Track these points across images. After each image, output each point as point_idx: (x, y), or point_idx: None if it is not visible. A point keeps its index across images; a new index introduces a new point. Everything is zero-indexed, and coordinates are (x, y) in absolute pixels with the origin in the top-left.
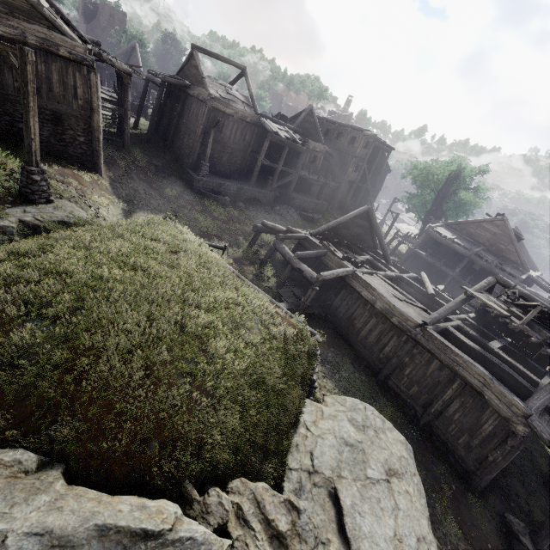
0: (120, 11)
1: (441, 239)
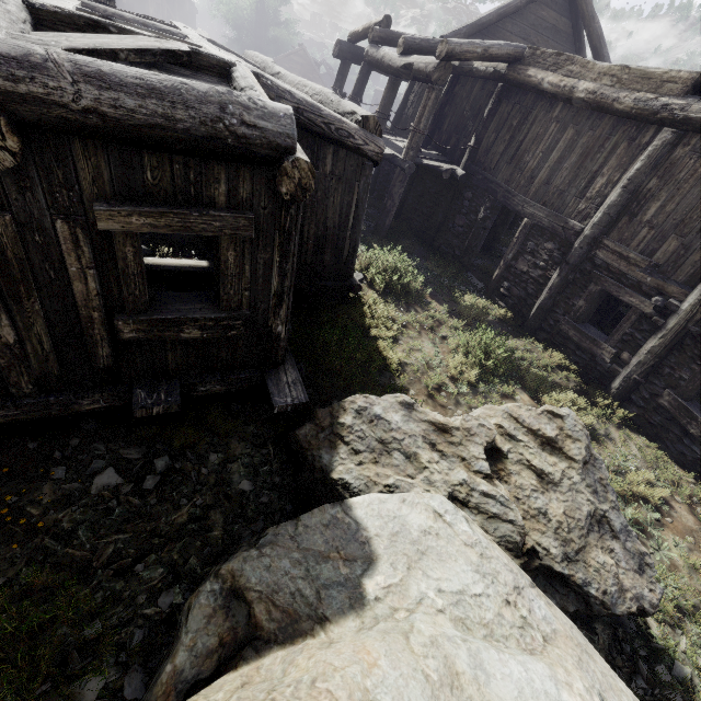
0: None
1: None
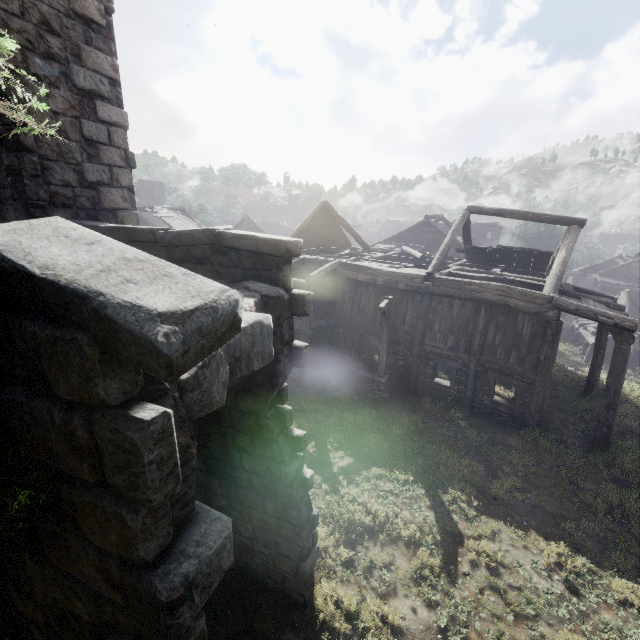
0: (157, 182)
1: (615, 287)
